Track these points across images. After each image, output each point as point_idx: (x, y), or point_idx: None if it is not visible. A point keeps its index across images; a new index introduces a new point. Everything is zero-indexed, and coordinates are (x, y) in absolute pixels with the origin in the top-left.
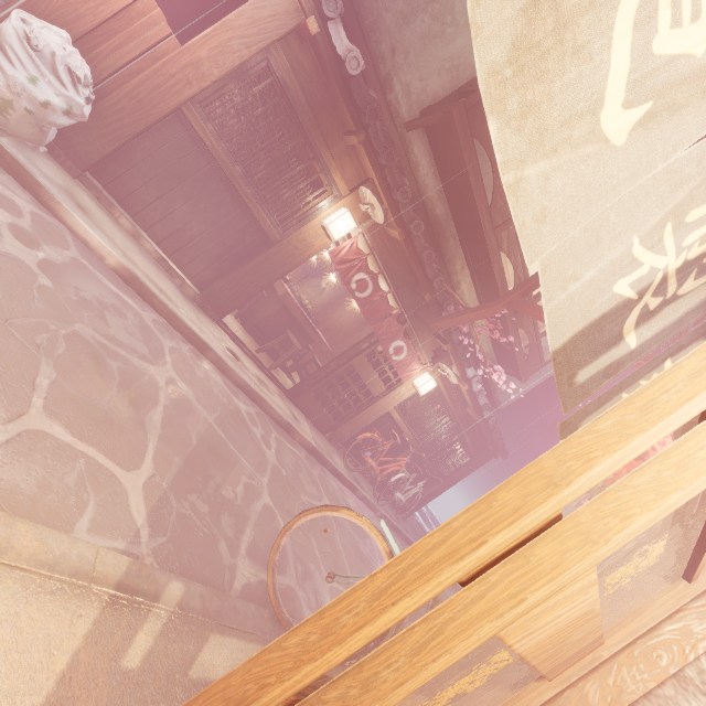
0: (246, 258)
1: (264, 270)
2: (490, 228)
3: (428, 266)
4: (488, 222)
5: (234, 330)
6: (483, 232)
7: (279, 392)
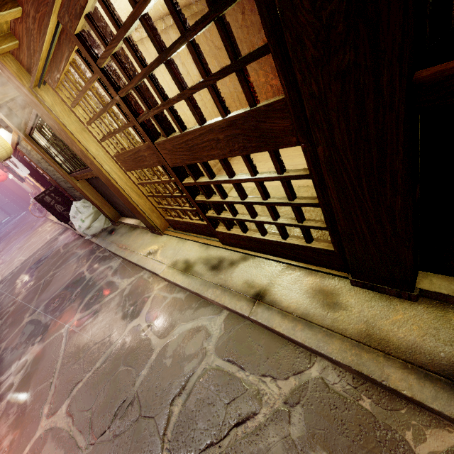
0: None
1: None
2: None
3: None
4: None
5: None
6: None
7: None
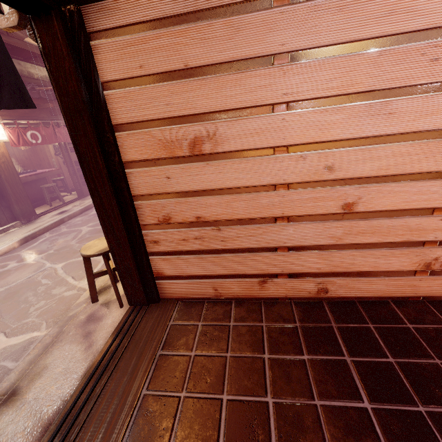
0: (1, 192)
1: (14, 185)
2: (8, 38)
3: (31, 94)
4: (3, 37)
5: (37, 213)
6: (9, 44)
7: (80, 200)
